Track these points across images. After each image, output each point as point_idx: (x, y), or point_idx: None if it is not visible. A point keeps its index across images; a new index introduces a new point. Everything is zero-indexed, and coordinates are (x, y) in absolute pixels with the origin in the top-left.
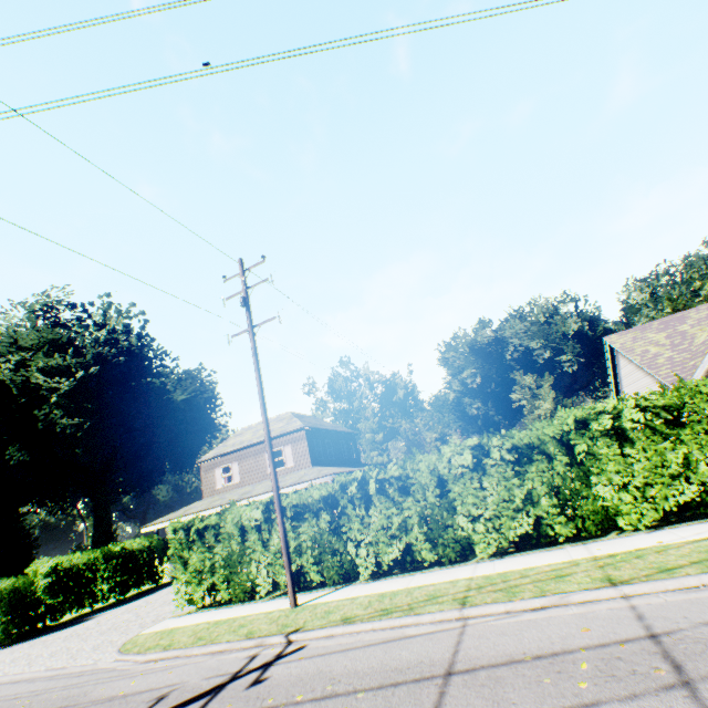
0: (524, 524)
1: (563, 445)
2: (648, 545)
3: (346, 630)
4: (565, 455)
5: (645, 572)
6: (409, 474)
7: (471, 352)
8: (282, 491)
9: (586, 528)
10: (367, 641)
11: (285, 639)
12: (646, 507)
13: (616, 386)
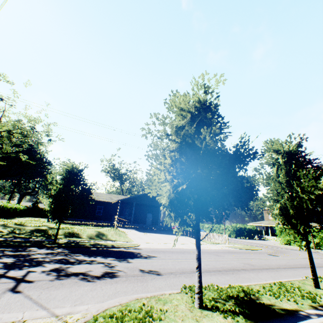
0: None
1: None
2: None
3: None
4: None
5: None
6: None
7: None
8: None
9: None
10: None
11: (316, 251)
12: None
13: None
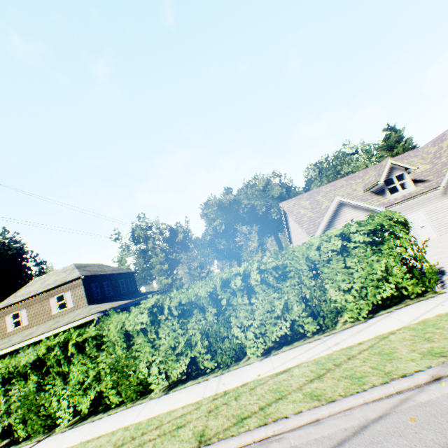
0: (183, 365)
1: (214, 299)
2: (251, 379)
3: None
4: (216, 306)
5: (228, 424)
6: (106, 332)
7: (219, 209)
8: (56, 331)
9: (225, 361)
10: None
11: None
12: (261, 341)
13: (288, 232)
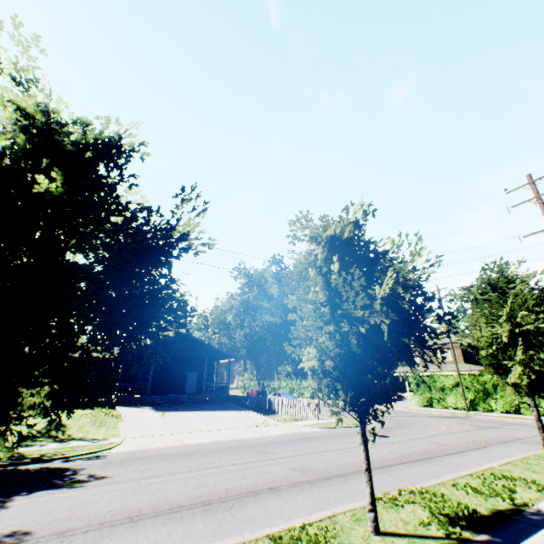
0: None
1: None
2: None
3: (488, 417)
4: None
5: None
6: None
7: None
8: (447, 373)
9: None
10: (495, 419)
11: (467, 415)
12: None
13: None
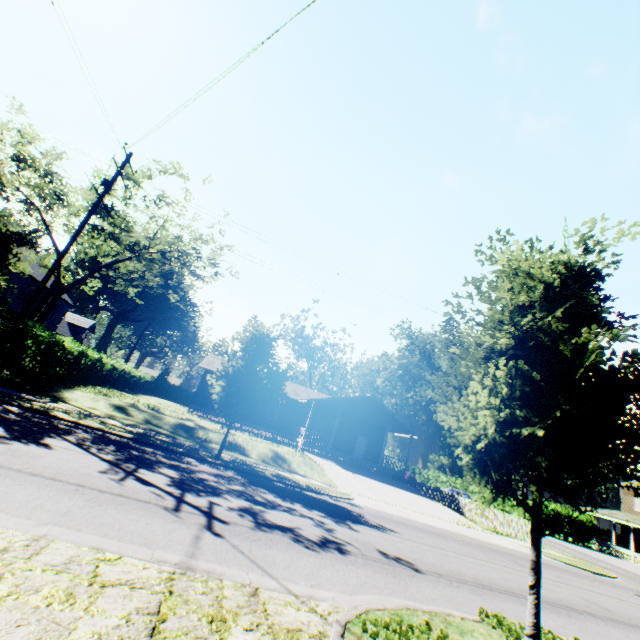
0: None
1: None
2: None
3: None
4: None
5: None
6: None
7: None
8: None
9: None
10: None
11: None
12: None
13: None
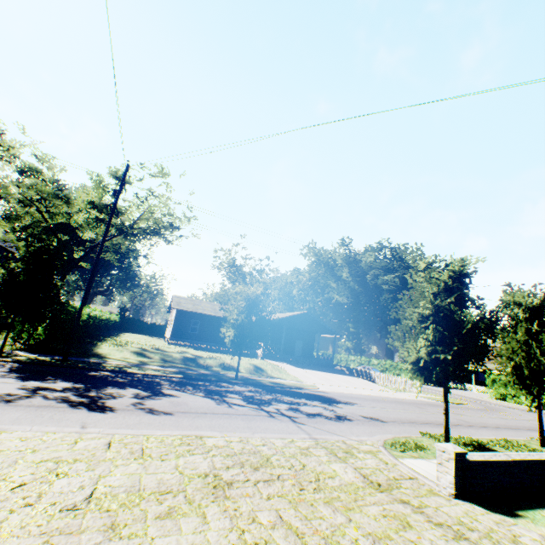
0: None
1: None
2: None
3: None
4: None
5: None
6: None
7: None
8: None
9: None
10: None
11: (543, 412)
12: None
13: None
